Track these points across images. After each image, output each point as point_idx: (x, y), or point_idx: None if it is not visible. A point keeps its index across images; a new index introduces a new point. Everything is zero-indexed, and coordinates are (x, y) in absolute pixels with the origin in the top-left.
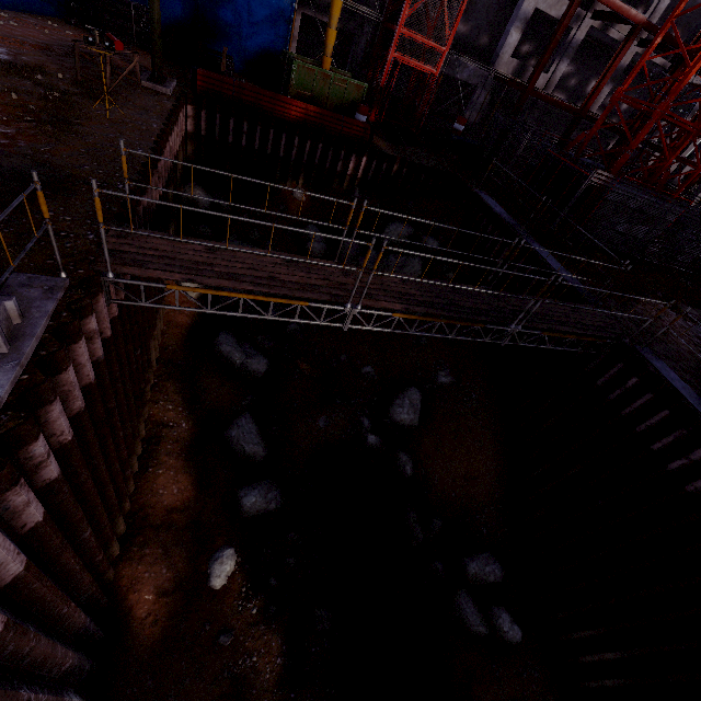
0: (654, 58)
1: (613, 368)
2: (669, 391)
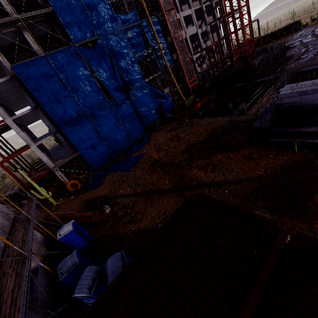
0: None
1: (299, 77)
2: (310, 70)
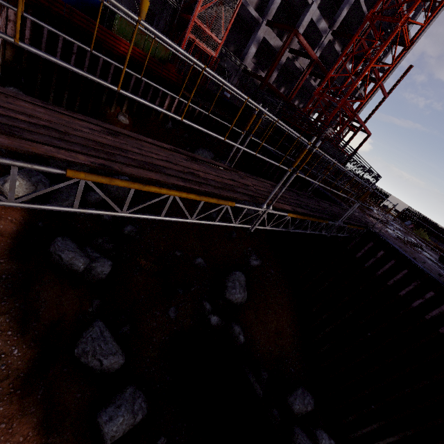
0: (312, 82)
1: (367, 246)
2: (404, 258)
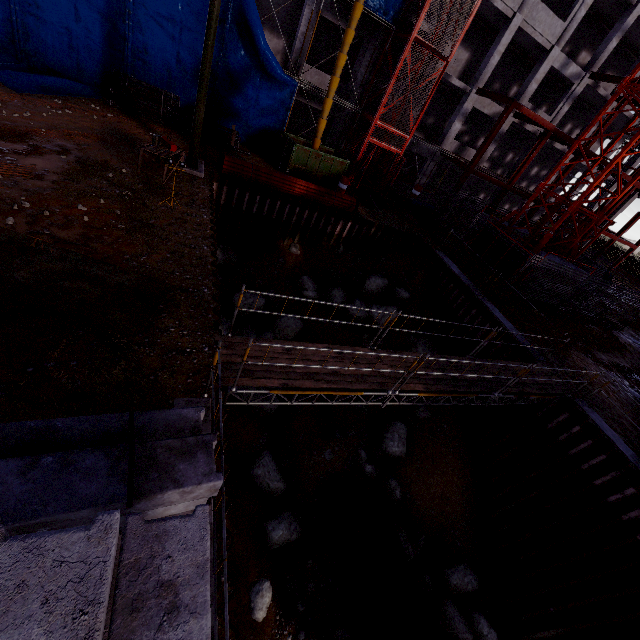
0: (556, 145)
1: (561, 416)
2: (605, 440)
